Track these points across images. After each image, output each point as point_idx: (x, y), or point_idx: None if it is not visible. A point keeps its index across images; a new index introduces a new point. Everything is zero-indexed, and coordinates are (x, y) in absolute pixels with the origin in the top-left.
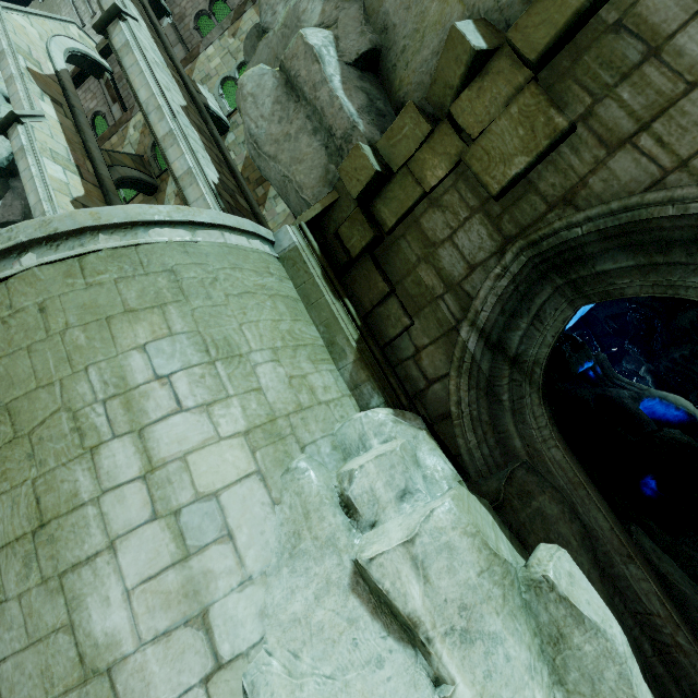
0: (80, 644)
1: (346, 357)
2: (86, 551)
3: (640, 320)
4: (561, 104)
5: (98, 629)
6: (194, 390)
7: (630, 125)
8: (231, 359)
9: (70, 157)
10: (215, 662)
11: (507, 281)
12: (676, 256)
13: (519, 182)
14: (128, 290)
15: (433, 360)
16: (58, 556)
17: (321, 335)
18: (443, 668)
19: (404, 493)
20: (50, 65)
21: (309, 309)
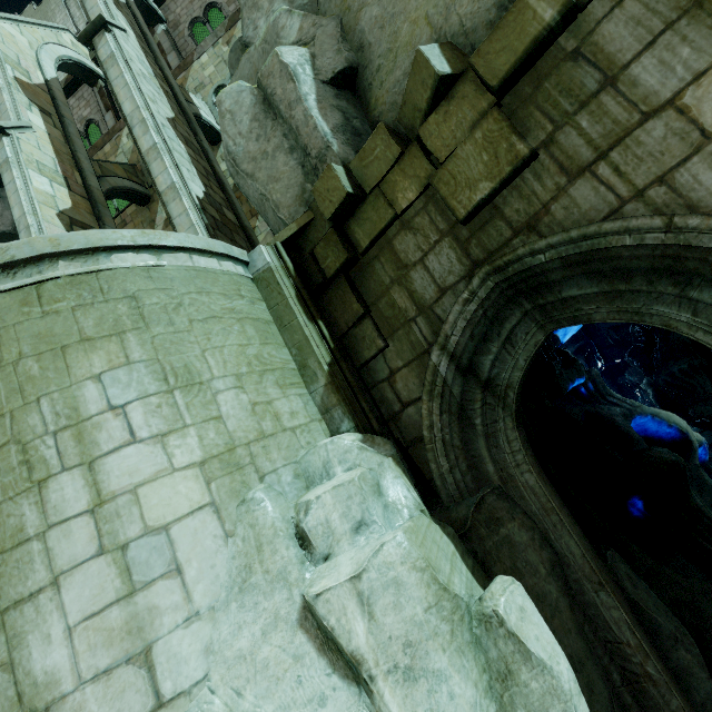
0: (19, 682)
1: (317, 380)
2: (30, 587)
3: (640, 332)
4: (524, 130)
5: (38, 668)
6: (149, 421)
7: (589, 154)
8: (191, 387)
9: (57, 169)
10: (156, 701)
11: (476, 306)
12: (638, 284)
13: (486, 207)
14: (85, 318)
15: (407, 383)
16: (1, 593)
17: (293, 358)
18: (384, 706)
19: (359, 525)
20: (40, 75)
21: (282, 331)
